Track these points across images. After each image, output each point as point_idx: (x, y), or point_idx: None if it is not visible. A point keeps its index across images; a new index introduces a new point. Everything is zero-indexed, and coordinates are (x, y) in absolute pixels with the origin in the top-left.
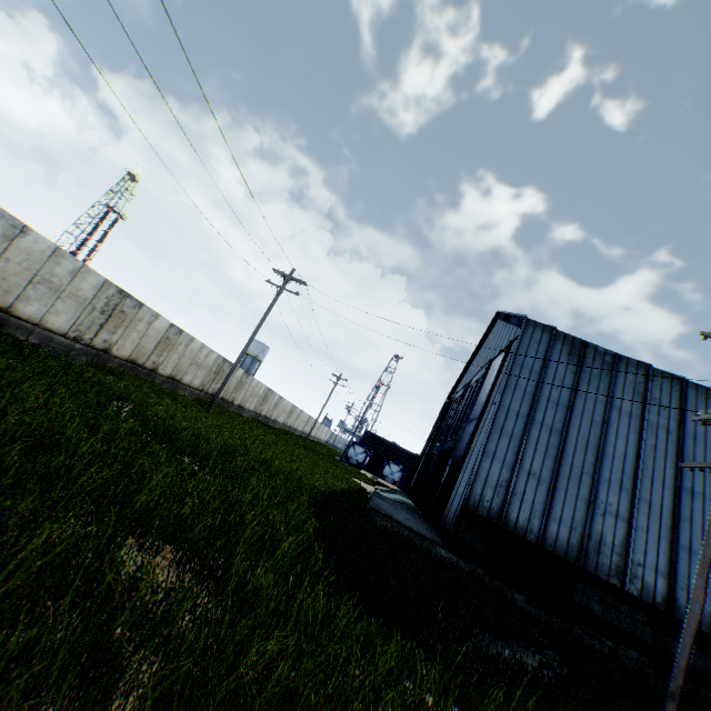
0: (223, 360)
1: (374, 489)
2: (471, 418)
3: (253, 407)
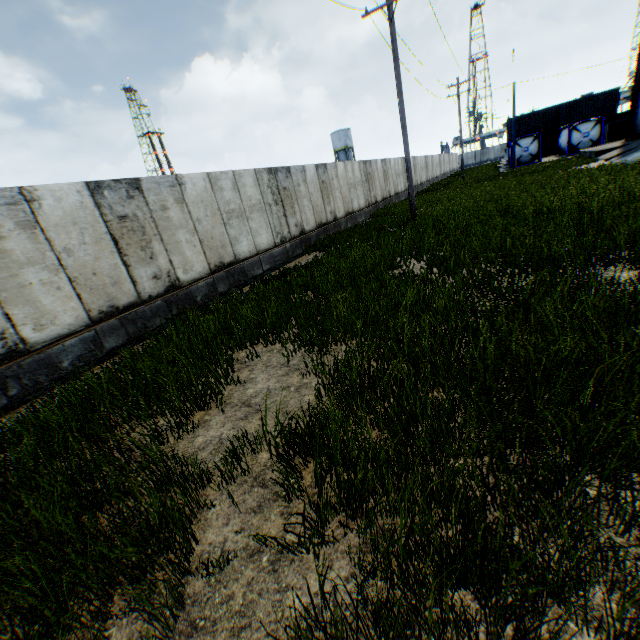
0: (363, 164)
1: (604, 162)
2: None
3: (403, 186)
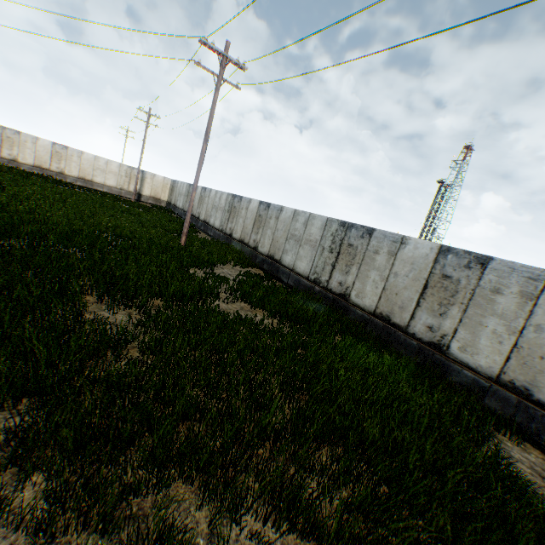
0: (344, 226)
1: None
2: None
3: None
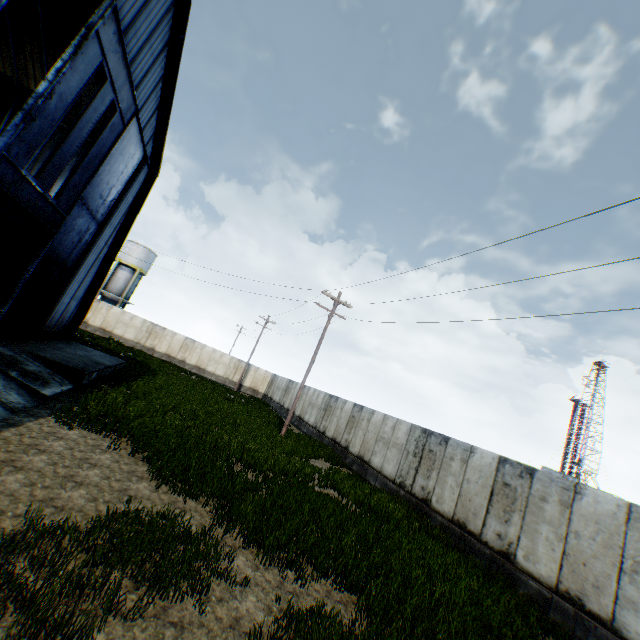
0: (425, 433)
1: None
2: (86, 197)
3: None
